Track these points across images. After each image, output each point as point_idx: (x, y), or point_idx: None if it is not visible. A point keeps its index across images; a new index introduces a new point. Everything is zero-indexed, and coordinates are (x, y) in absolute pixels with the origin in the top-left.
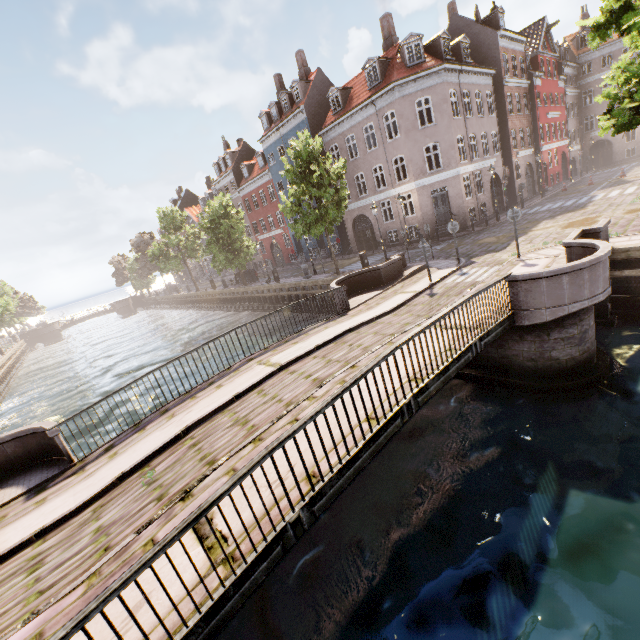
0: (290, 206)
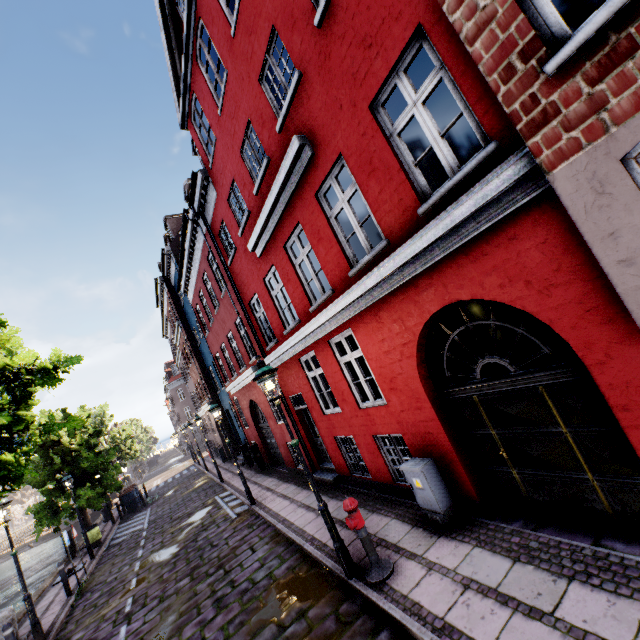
0: None
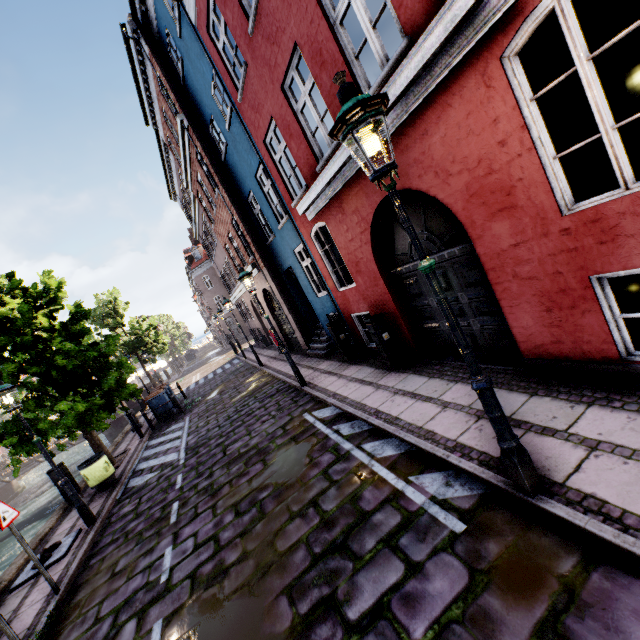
0: None
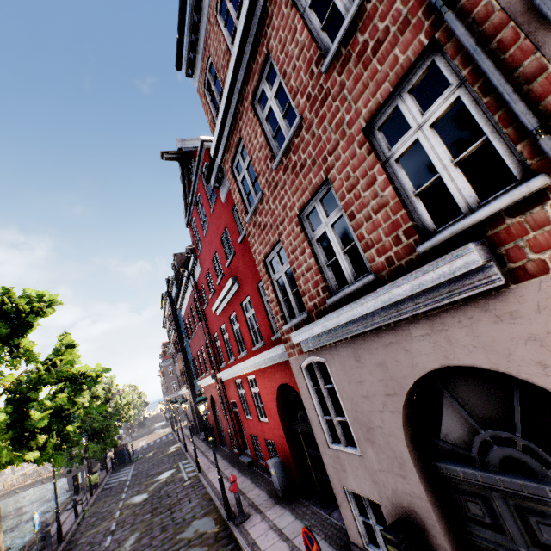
0: None
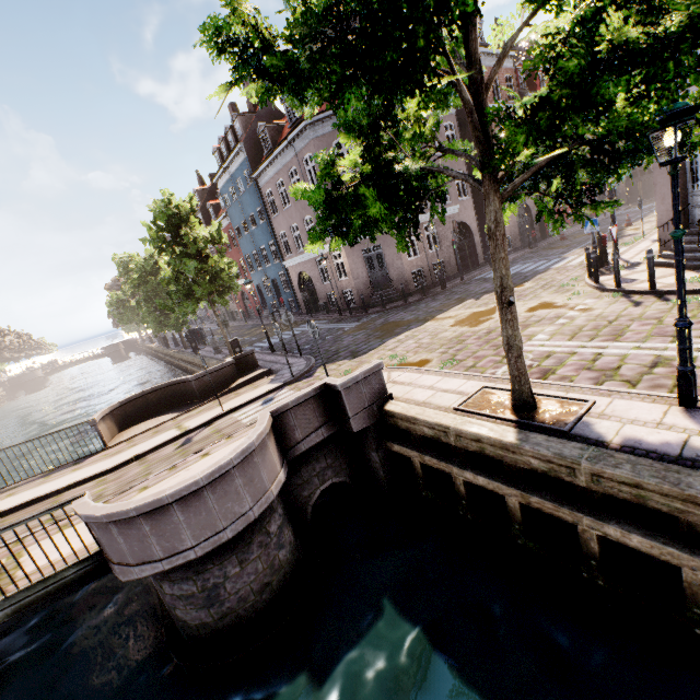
0: (169, 275)
